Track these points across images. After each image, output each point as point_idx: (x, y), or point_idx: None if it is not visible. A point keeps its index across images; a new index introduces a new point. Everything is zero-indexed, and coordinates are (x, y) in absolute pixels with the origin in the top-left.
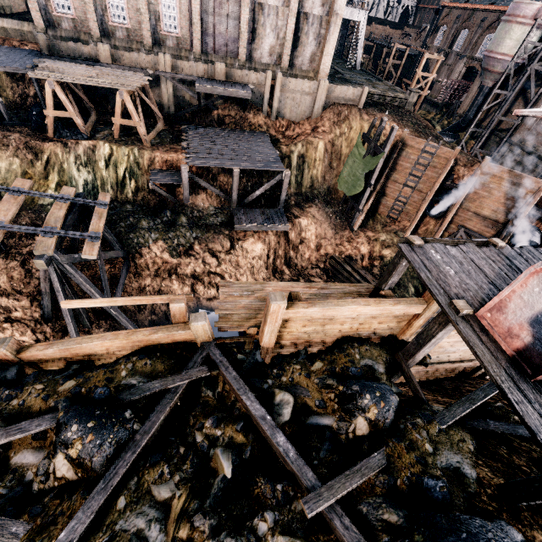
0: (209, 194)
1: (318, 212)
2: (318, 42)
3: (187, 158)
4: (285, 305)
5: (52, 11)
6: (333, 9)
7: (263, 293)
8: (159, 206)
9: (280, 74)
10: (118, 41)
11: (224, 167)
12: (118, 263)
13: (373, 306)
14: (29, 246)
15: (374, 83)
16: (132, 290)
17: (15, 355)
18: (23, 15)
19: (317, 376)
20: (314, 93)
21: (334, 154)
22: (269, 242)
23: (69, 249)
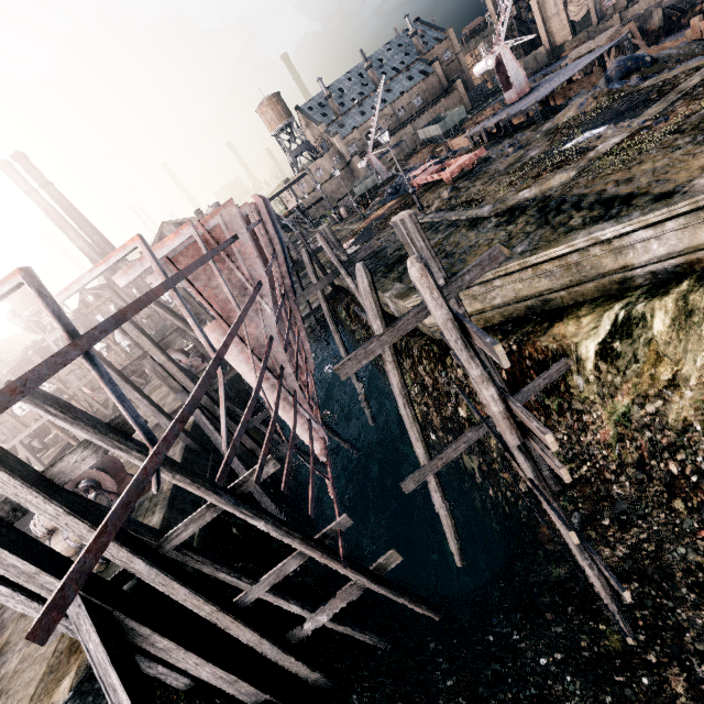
0: None
1: None
2: None
3: None
4: None
5: (603, 9)
6: None
7: None
8: None
9: None
10: None
11: None
12: None
13: None
14: None
15: None
16: None
17: None
18: None
19: None
20: None
21: None
22: None
23: None
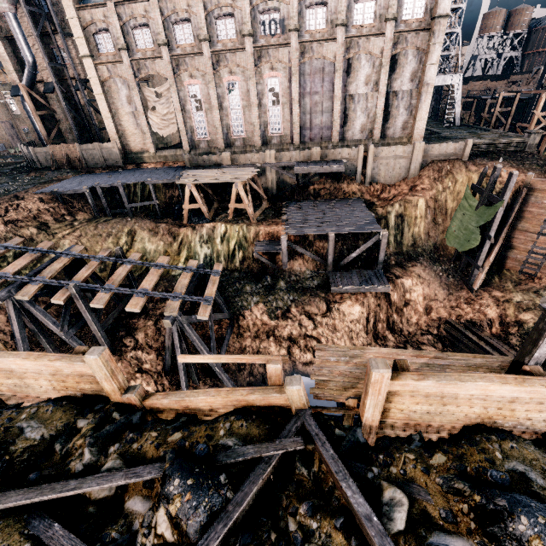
0: (306, 259)
1: (424, 270)
2: (409, 112)
3: (286, 229)
4: (389, 374)
5: (195, 138)
6: (422, 81)
7: (363, 359)
8: (261, 272)
9: (372, 145)
10: (237, 148)
11: (320, 233)
12: (225, 324)
13: (514, 386)
14: (161, 308)
15: (479, 134)
16: (234, 349)
17: (141, 401)
18: (177, 145)
19: (439, 474)
20: (409, 155)
21: (437, 209)
22: (368, 304)
23: (188, 311)
